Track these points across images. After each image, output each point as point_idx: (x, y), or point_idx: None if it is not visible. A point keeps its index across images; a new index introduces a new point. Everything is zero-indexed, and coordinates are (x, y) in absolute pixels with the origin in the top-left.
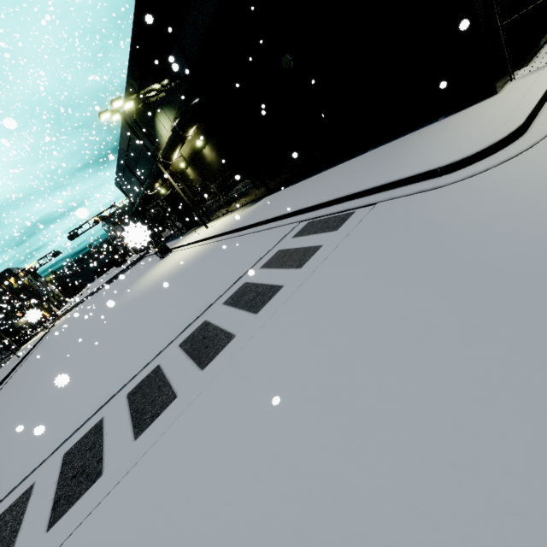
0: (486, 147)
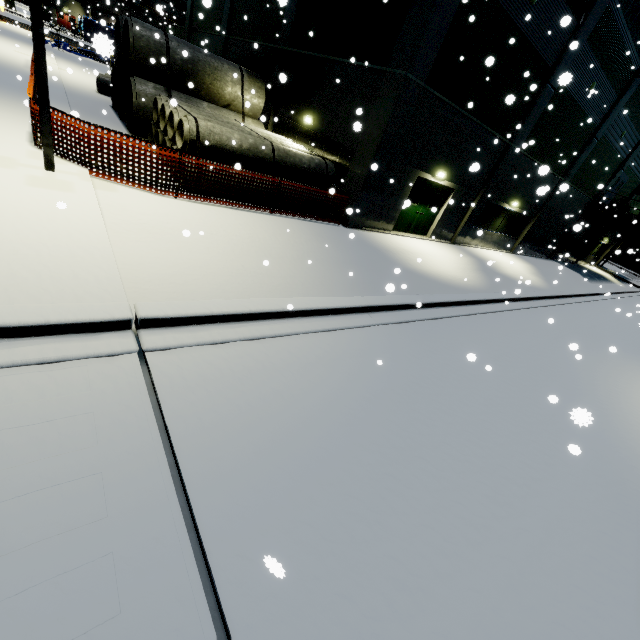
0: None
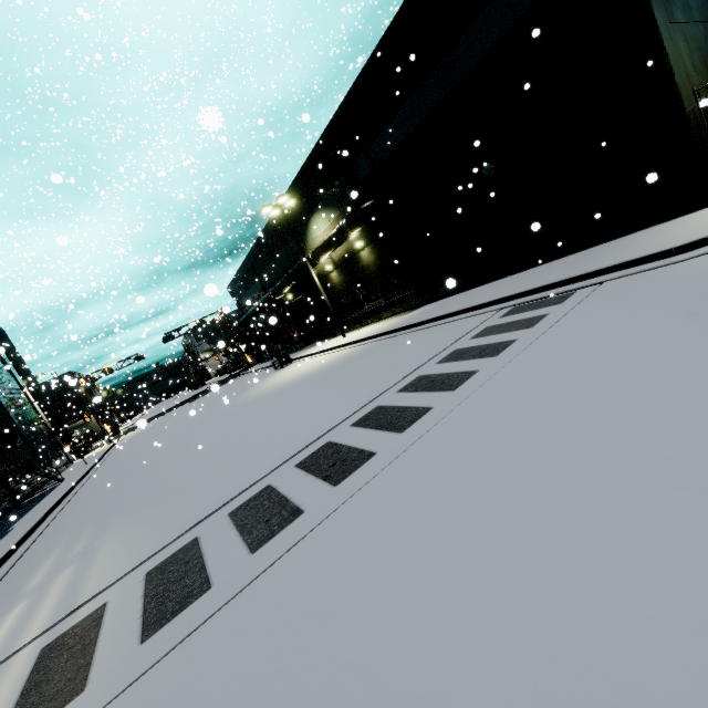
0: None
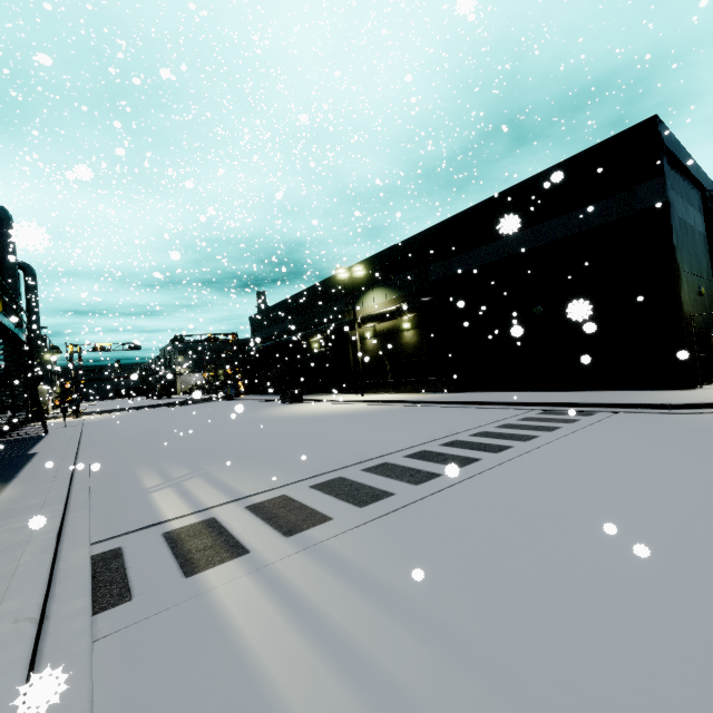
0: (701, 403)
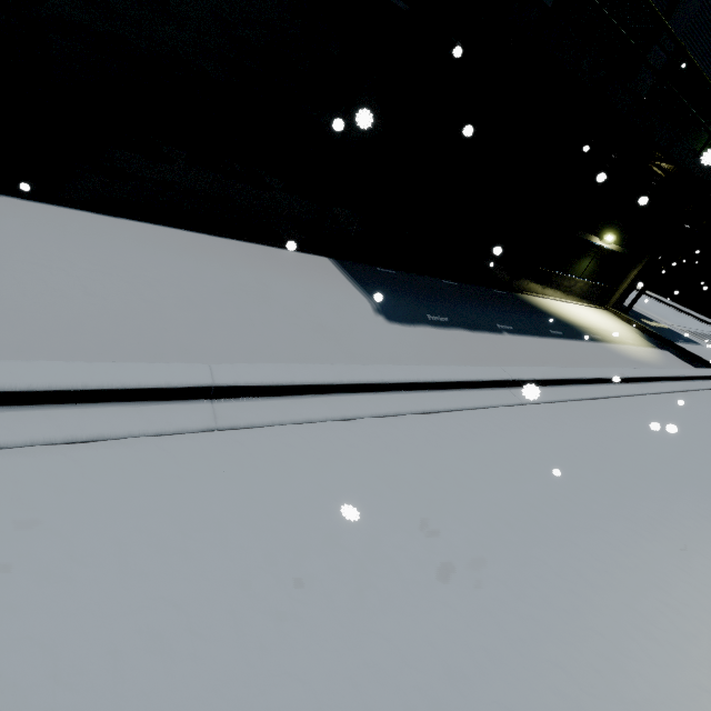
0: None
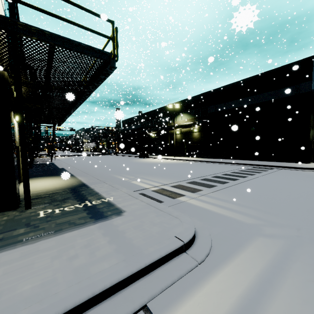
0: (312, 167)
